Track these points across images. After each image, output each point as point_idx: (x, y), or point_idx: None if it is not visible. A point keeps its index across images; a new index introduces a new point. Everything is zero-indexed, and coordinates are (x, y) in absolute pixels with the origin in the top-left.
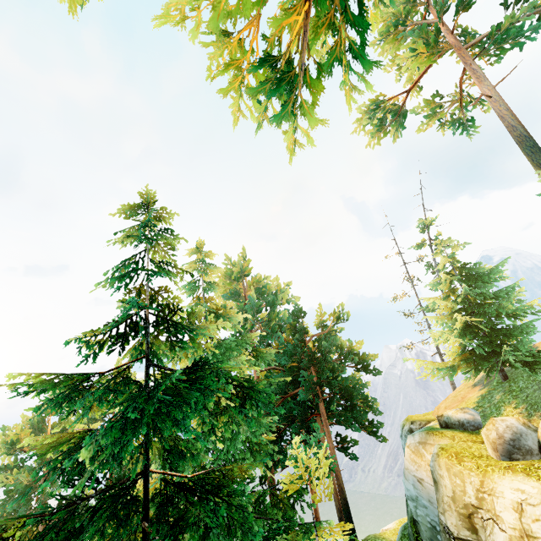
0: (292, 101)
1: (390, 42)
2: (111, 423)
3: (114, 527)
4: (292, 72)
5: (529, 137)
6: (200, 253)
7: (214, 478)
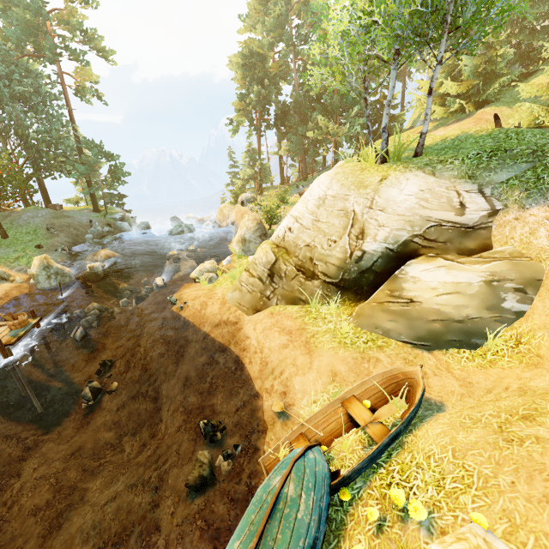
0: None
1: None
2: None
3: None
4: None
5: None
6: None
7: None
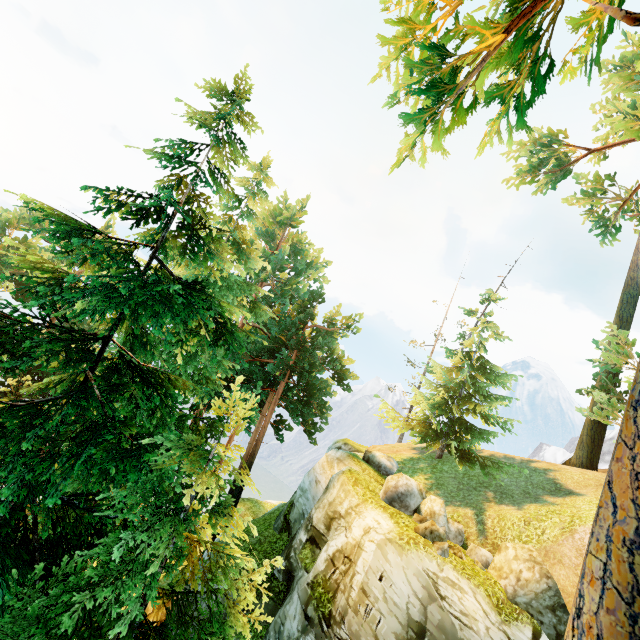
0: (432, 112)
1: (623, 77)
2: (101, 285)
3: (65, 360)
4: (450, 86)
5: (639, 286)
6: (261, 173)
7: (160, 376)
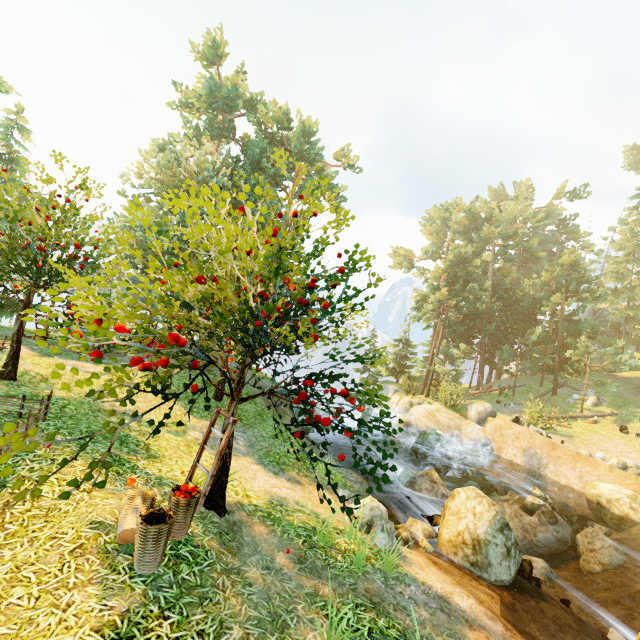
0: None
1: None
2: None
3: None
4: None
5: None
6: None
7: None
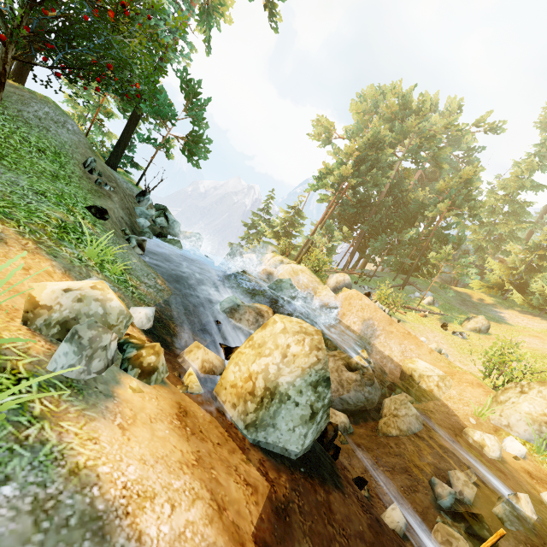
0: None
1: None
2: None
3: None
4: None
5: None
6: None
7: None
